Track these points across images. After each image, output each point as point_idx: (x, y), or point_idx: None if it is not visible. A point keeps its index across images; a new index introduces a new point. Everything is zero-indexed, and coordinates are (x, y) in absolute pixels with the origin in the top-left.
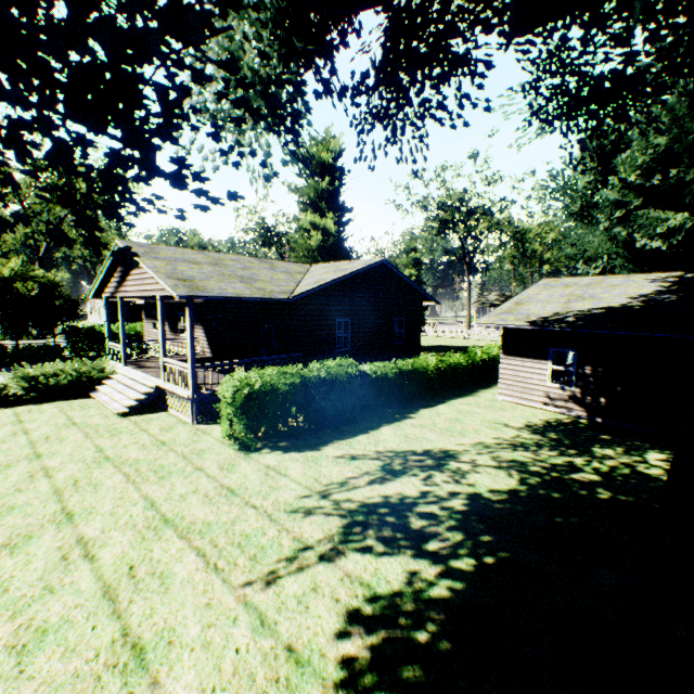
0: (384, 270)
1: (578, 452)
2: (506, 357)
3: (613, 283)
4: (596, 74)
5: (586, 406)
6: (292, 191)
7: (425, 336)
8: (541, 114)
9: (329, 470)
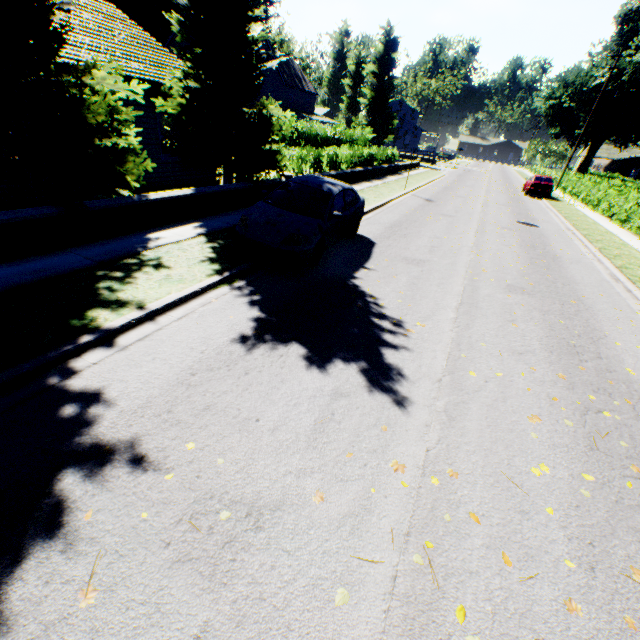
0: None
1: None
2: None
3: None
4: None
5: None
6: None
7: None
8: None
9: None
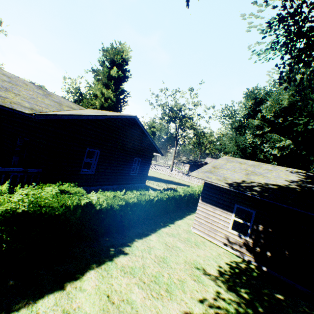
0: (134, 124)
1: None
2: (203, 202)
3: (268, 168)
4: None
5: (255, 254)
6: (93, 69)
7: (150, 170)
8: (286, 22)
9: None
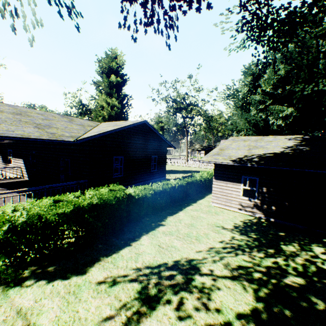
0: (145, 127)
1: (275, 251)
2: (217, 180)
3: (269, 140)
4: (279, 6)
5: (264, 211)
6: (93, 82)
7: (166, 165)
8: (248, 25)
9: (86, 307)
